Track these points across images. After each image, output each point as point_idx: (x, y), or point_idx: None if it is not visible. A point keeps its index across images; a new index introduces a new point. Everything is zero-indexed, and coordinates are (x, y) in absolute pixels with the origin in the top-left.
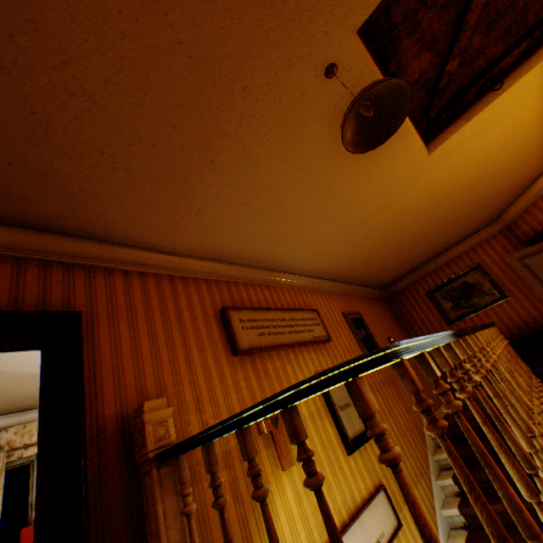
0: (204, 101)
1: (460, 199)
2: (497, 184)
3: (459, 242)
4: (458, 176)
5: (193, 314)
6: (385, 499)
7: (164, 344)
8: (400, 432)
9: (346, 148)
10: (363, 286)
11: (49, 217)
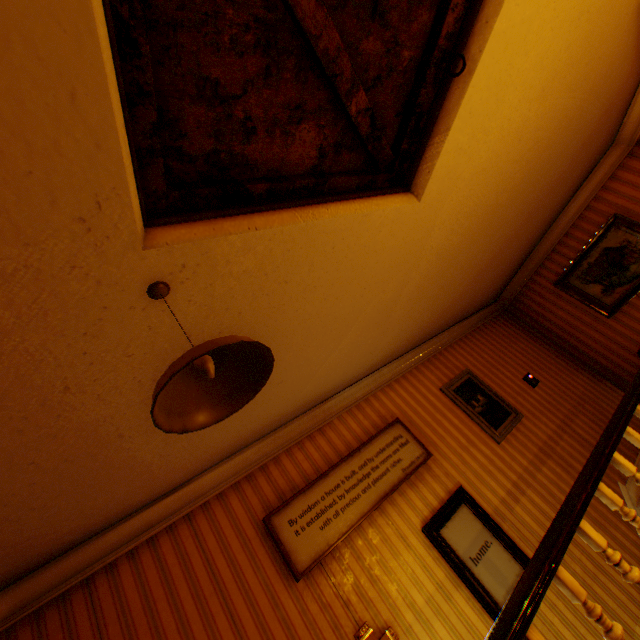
0: (35, 430)
1: (525, 179)
2: (576, 122)
3: (570, 198)
4: (495, 171)
5: (229, 552)
6: None
7: (201, 629)
8: None
9: (217, 419)
10: (461, 320)
11: (9, 573)
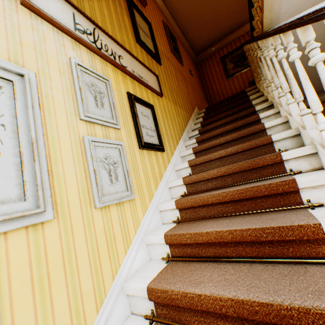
0: None
1: None
2: None
3: None
4: None
5: None
6: (156, 81)
7: None
8: (179, 90)
9: None
10: (183, 37)
11: None
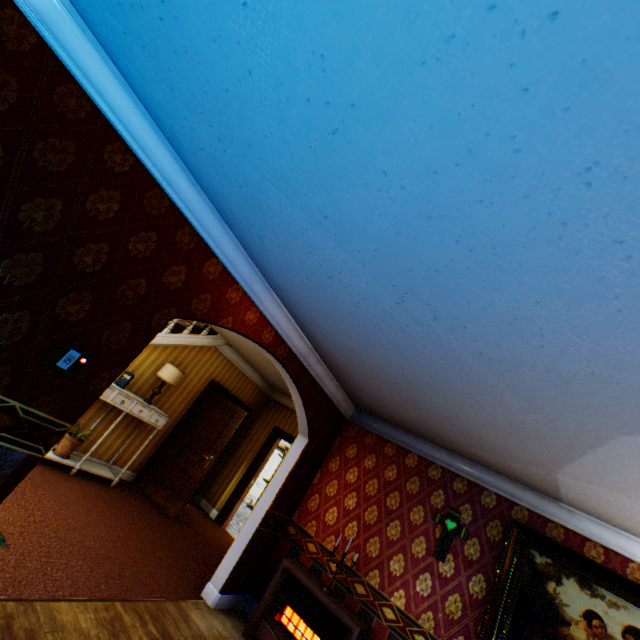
0: None
1: None
2: None
3: None
4: None
5: None
6: None
7: None
8: None
9: None
10: None
11: None
